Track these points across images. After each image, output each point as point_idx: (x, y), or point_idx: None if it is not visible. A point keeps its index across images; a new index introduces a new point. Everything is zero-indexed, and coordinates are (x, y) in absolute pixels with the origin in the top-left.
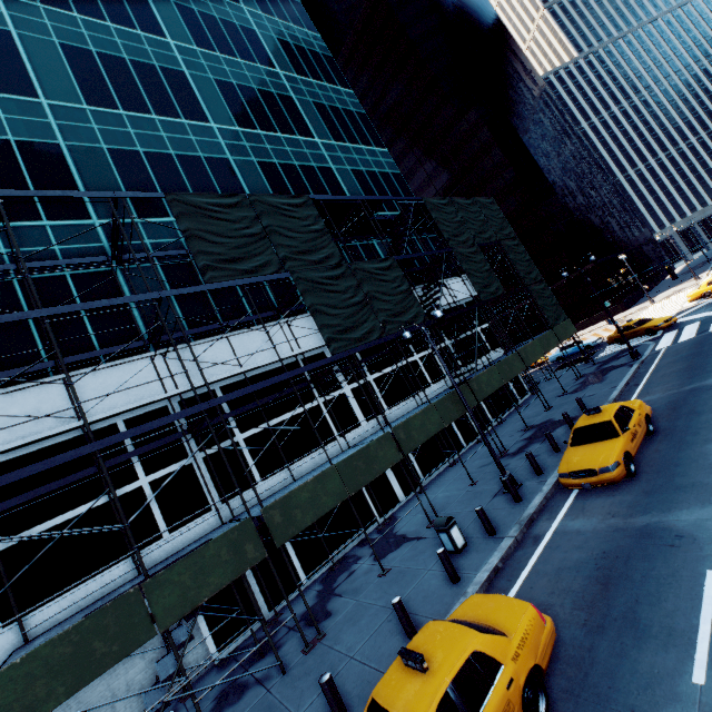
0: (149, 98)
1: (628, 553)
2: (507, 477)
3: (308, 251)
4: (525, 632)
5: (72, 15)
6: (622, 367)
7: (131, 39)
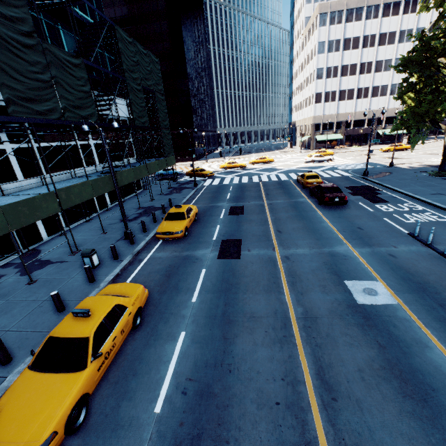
0: None
1: (179, 265)
2: (131, 231)
3: None
4: (138, 295)
5: None
6: (190, 189)
7: None
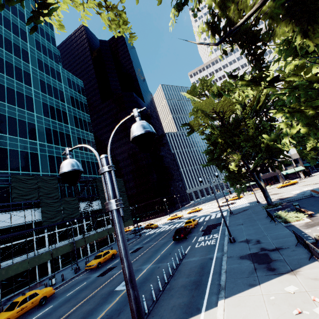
0: (19, 131)
1: (80, 281)
2: (75, 266)
3: (49, 194)
4: (47, 290)
5: (5, 103)
6: (134, 238)
7: (22, 112)
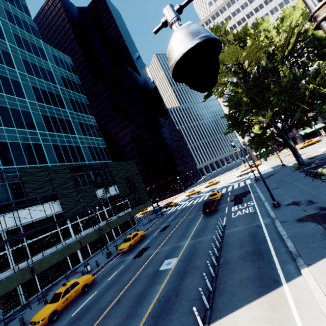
0: (15, 122)
1: (117, 265)
2: (107, 252)
3: (64, 184)
4: (87, 278)
5: None
6: (157, 218)
7: (12, 99)
